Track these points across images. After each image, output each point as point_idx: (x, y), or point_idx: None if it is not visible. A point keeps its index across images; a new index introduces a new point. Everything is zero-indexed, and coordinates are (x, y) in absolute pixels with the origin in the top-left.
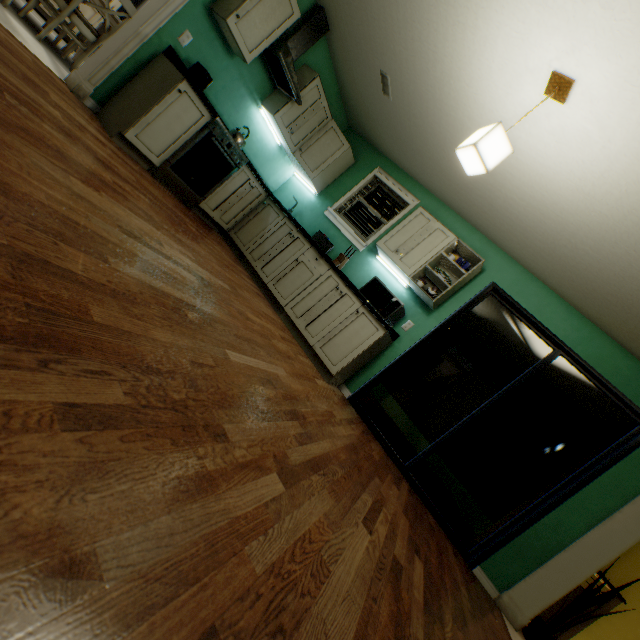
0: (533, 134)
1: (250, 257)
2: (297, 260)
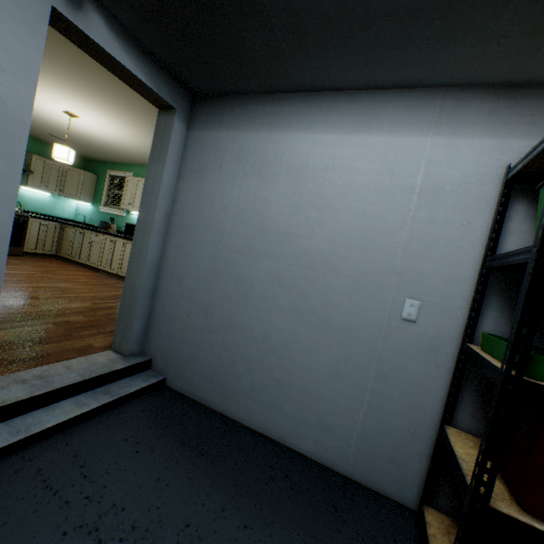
0: (96, 128)
1: (72, 258)
2: (90, 242)
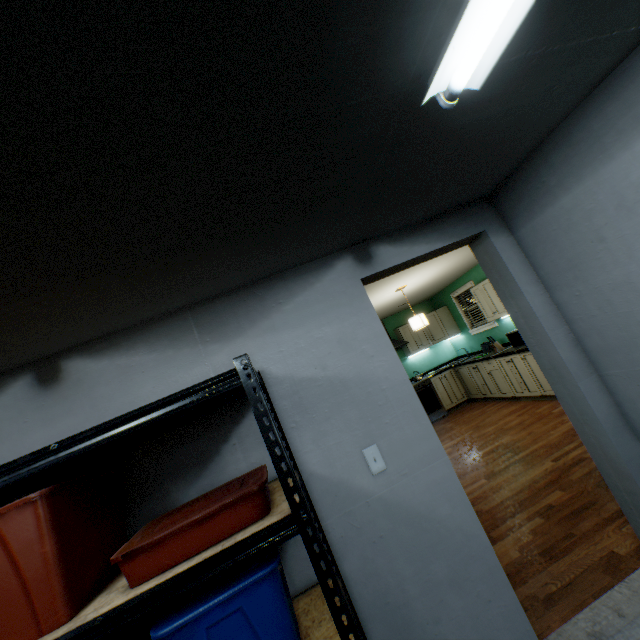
0: (420, 280)
1: (483, 396)
2: (487, 373)
